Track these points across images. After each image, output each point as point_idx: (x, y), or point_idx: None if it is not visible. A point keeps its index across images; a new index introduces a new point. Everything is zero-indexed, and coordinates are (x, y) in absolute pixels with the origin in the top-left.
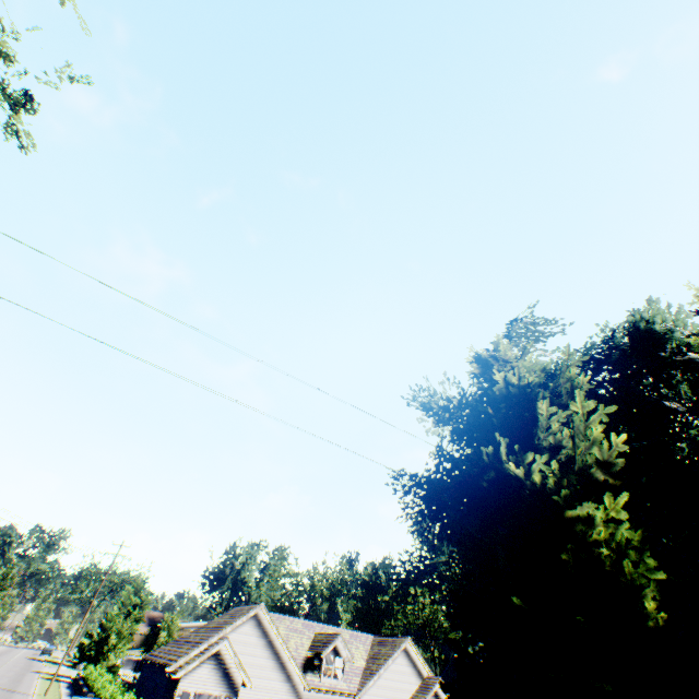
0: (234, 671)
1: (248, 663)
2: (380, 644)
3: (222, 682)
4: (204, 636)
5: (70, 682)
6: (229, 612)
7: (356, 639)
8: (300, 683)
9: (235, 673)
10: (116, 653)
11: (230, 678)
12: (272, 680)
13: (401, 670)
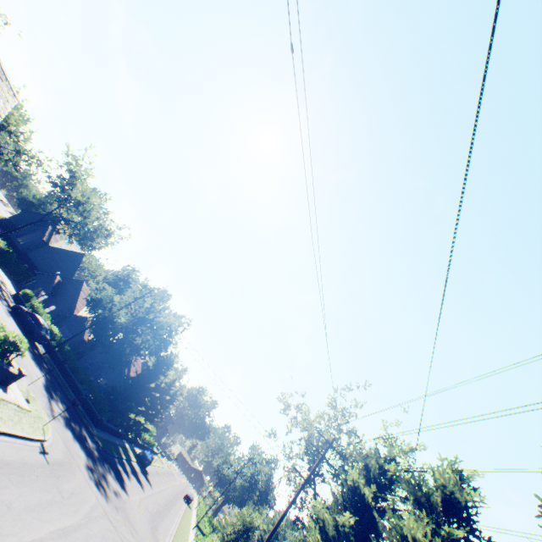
0: None
1: None
2: None
3: None
4: None
5: None
6: None
7: None
8: None
9: None
10: None
11: None
12: None
13: None
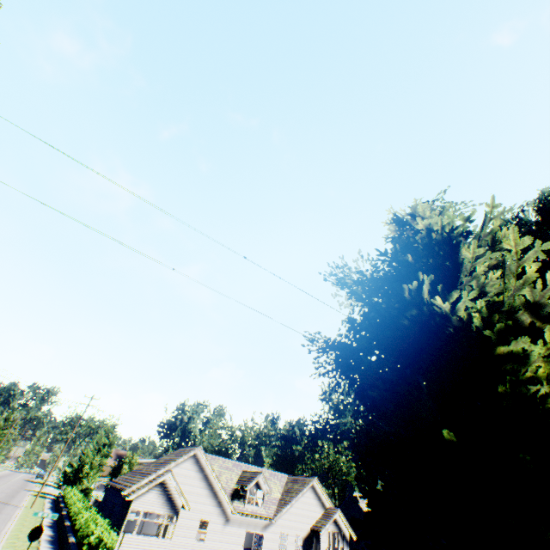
0: (176, 496)
1: (187, 491)
2: (293, 482)
3: (166, 504)
4: (153, 469)
5: (53, 498)
6: (175, 452)
7: (274, 477)
8: (229, 508)
9: (176, 498)
10: (89, 479)
11: (173, 502)
12: (206, 505)
13: (308, 501)
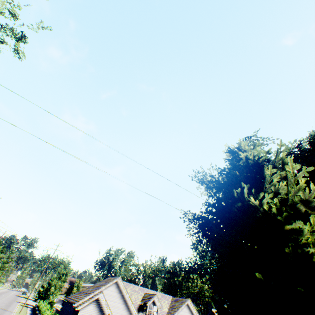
0: (105, 308)
1: (112, 305)
2: (175, 301)
3: (99, 313)
4: (92, 290)
5: (32, 307)
6: (104, 280)
7: (164, 297)
8: None
9: (105, 309)
10: (53, 296)
11: (103, 312)
12: (123, 314)
13: (185, 314)
